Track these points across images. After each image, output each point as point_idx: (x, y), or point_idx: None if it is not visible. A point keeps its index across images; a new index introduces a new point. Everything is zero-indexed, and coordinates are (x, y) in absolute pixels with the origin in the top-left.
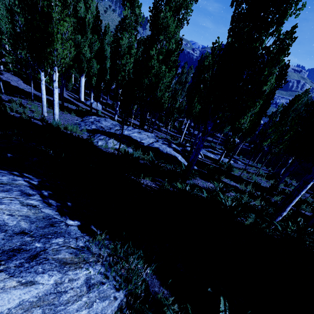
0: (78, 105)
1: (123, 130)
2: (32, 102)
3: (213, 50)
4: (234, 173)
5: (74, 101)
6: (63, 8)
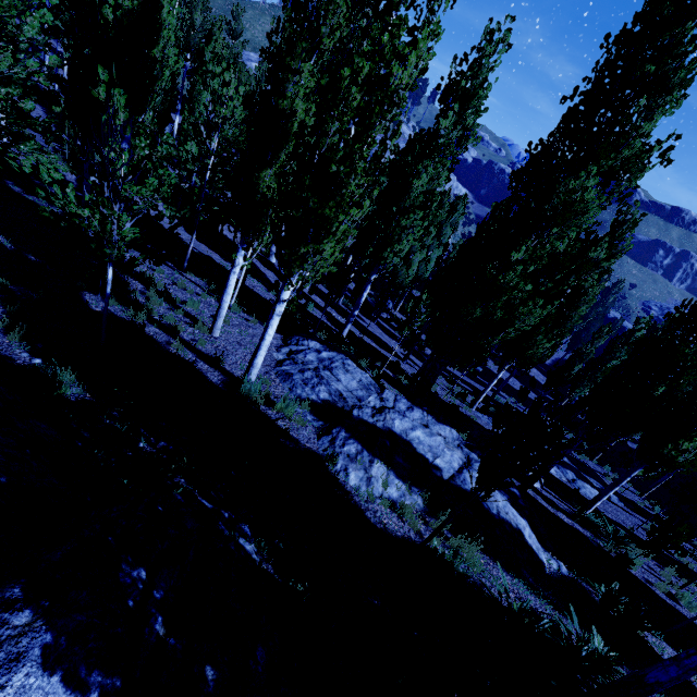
0: (266, 277)
1: (391, 415)
2: (182, 275)
3: (616, 227)
4: (633, 568)
5: (258, 265)
6: (374, 166)
